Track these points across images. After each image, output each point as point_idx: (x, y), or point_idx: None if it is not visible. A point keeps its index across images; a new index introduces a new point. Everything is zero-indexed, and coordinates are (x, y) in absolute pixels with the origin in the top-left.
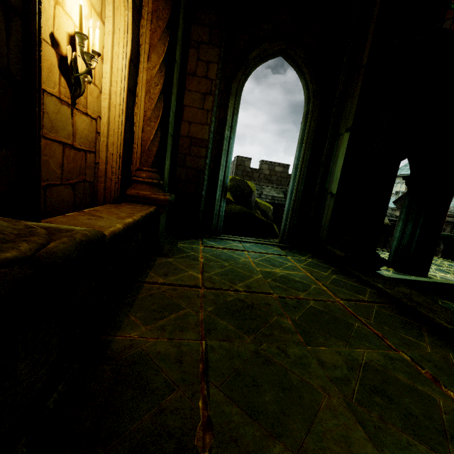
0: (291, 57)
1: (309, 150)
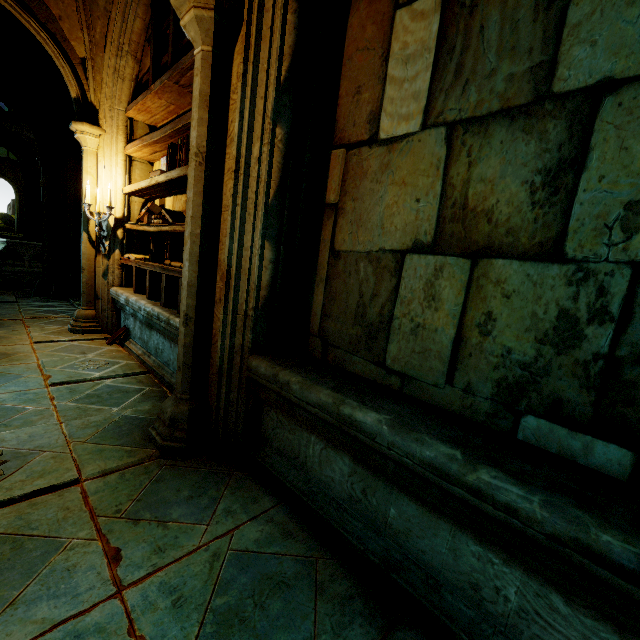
0: (6, 179)
1: (19, 205)
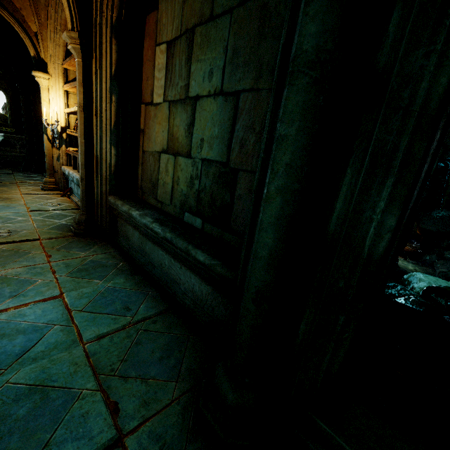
0: None
1: (10, 108)
